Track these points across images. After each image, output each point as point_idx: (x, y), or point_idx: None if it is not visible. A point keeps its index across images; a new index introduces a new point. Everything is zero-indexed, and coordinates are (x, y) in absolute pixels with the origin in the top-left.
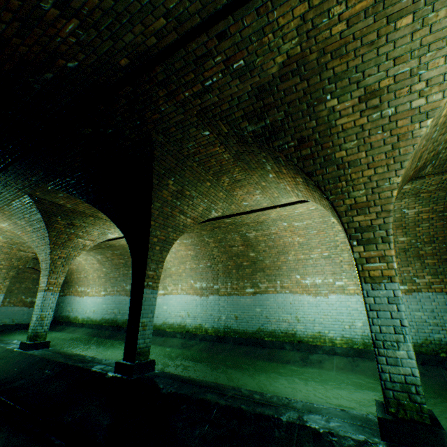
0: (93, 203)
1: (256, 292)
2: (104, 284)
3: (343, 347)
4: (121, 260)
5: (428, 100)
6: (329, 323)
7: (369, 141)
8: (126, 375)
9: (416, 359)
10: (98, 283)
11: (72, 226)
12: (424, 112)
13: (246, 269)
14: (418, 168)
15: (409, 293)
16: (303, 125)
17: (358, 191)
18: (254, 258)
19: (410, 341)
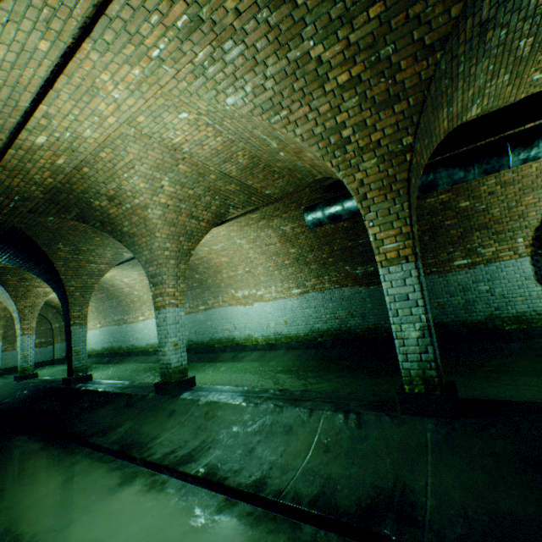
0: (19, 266)
1: (207, 308)
2: (98, 318)
3: (262, 344)
4: (103, 295)
5: (141, 200)
6: (254, 327)
7: (133, 221)
8: (68, 385)
9: (303, 345)
10: (93, 317)
11: (26, 280)
12: (145, 206)
13: (197, 290)
14: (212, 218)
15: (302, 295)
16: (95, 214)
17: (146, 252)
18: (200, 279)
19: (170, 341)
